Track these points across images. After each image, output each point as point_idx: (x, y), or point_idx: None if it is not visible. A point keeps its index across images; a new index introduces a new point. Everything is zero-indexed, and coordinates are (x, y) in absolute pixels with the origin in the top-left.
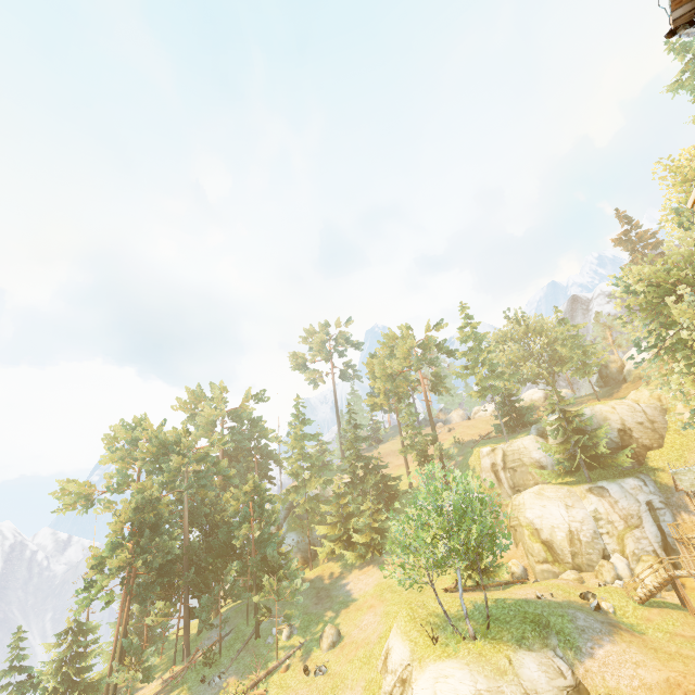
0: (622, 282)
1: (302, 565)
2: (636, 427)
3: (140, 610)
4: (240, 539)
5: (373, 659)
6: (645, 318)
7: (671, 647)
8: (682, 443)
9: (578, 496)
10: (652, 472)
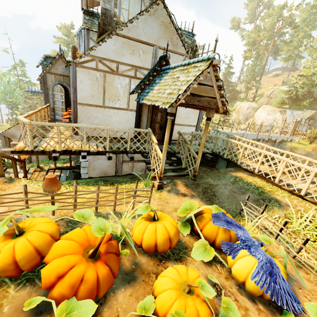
0: None
1: None
2: None
3: None
4: None
5: None
6: None
7: None
8: None
9: (275, 112)
10: None
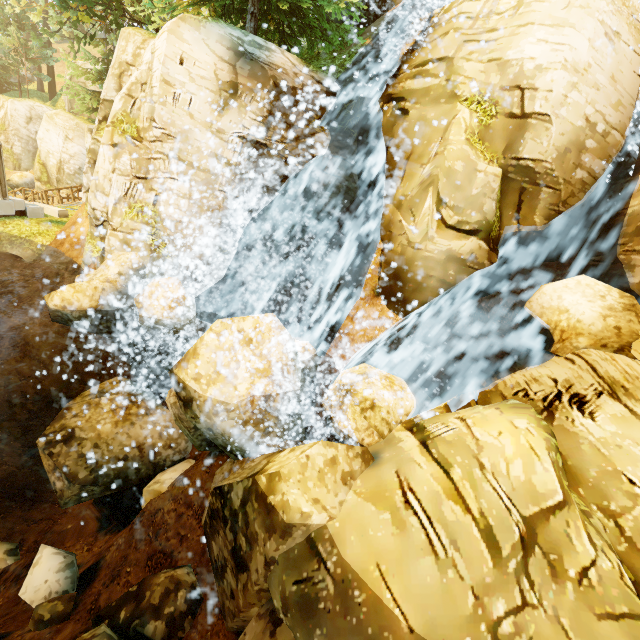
0: None
1: None
2: None
3: None
4: None
5: None
6: None
7: None
8: None
9: (83, 133)
10: None
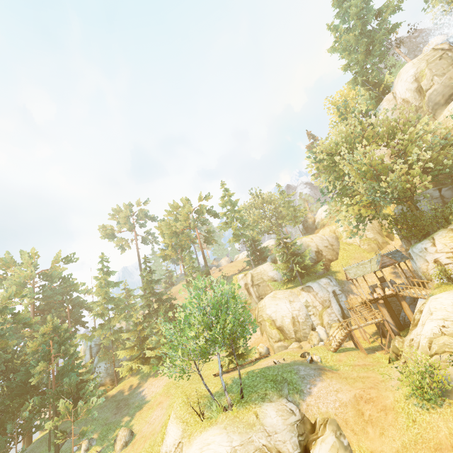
0: (313, 154)
1: (111, 386)
2: (324, 249)
3: None
4: (36, 375)
5: (155, 447)
6: (326, 175)
7: (354, 374)
8: (347, 255)
9: (296, 294)
10: (334, 274)
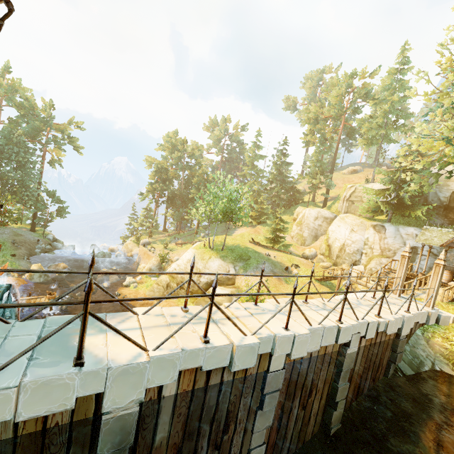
0: None
1: None
2: None
3: (167, 211)
4: (192, 194)
5: None
6: None
7: (286, 291)
8: None
9: (364, 227)
10: None
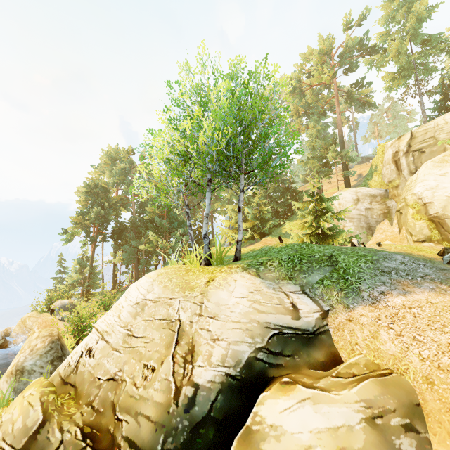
0: None
1: None
2: None
3: (115, 256)
4: (148, 214)
5: None
6: None
7: None
8: None
9: None
10: None
